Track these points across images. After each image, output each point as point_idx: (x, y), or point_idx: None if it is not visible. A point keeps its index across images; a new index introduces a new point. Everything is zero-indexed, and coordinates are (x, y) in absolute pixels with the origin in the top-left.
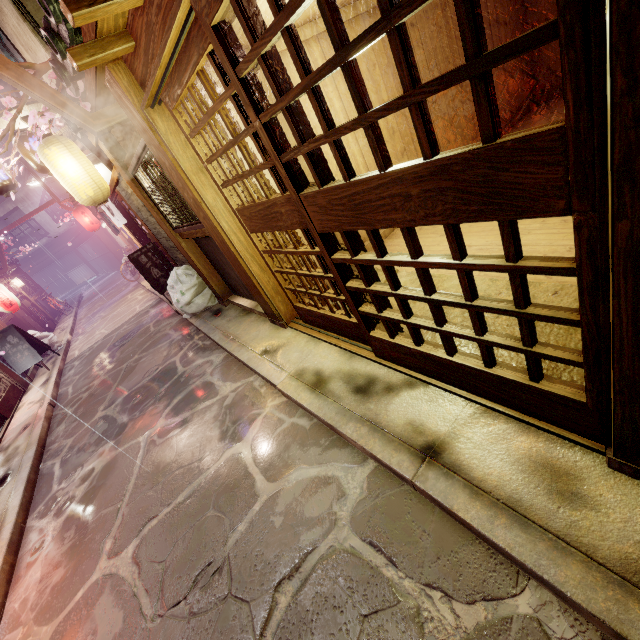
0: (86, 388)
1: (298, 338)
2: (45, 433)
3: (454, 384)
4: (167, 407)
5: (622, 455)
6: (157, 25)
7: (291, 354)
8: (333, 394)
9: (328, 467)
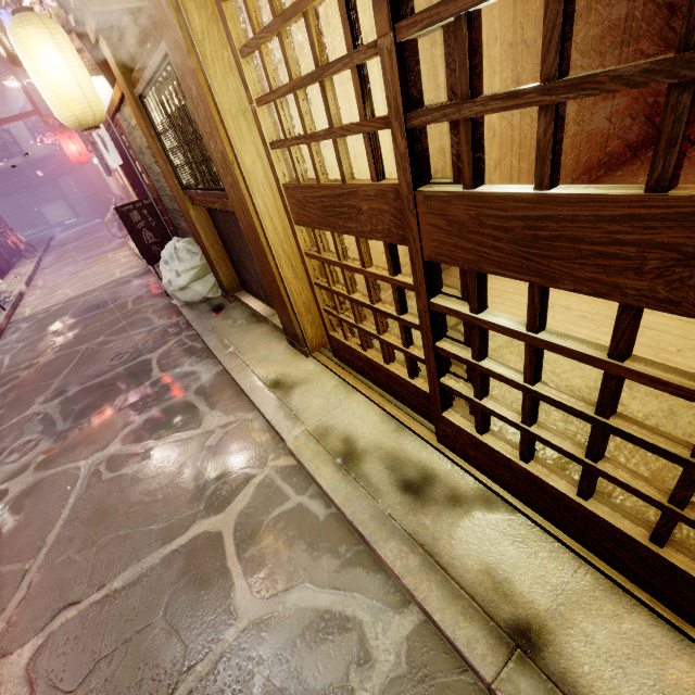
0: (27, 364)
1: (324, 377)
2: None
3: (565, 529)
4: (128, 425)
5: None
6: None
7: (312, 398)
8: (369, 482)
9: (347, 598)
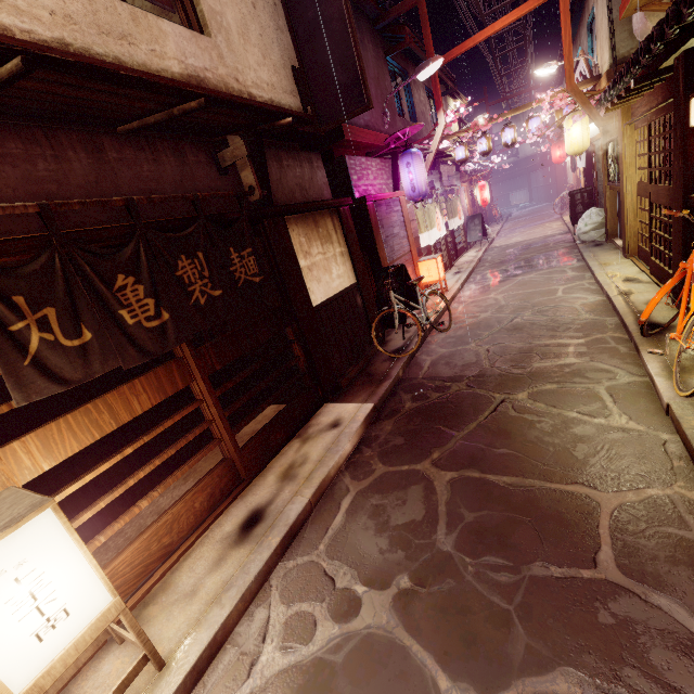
0: (498, 259)
1: (627, 263)
2: (474, 267)
3: (661, 282)
4: (537, 273)
5: (672, 295)
6: (643, 106)
7: (615, 267)
8: (614, 279)
9: (588, 296)
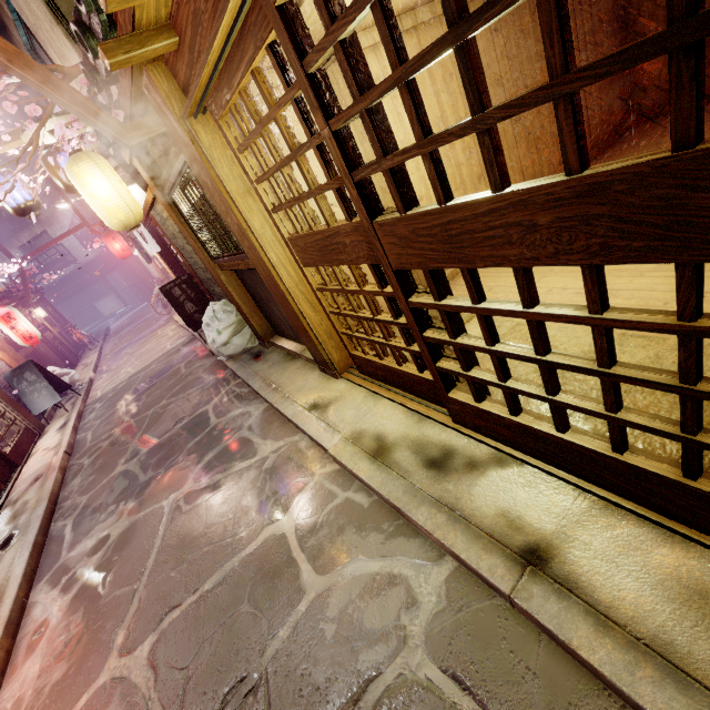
0: (107, 436)
1: (353, 392)
2: (58, 487)
3: (561, 467)
4: (197, 466)
5: None
6: (206, 14)
7: (345, 411)
8: (399, 466)
9: (393, 562)
